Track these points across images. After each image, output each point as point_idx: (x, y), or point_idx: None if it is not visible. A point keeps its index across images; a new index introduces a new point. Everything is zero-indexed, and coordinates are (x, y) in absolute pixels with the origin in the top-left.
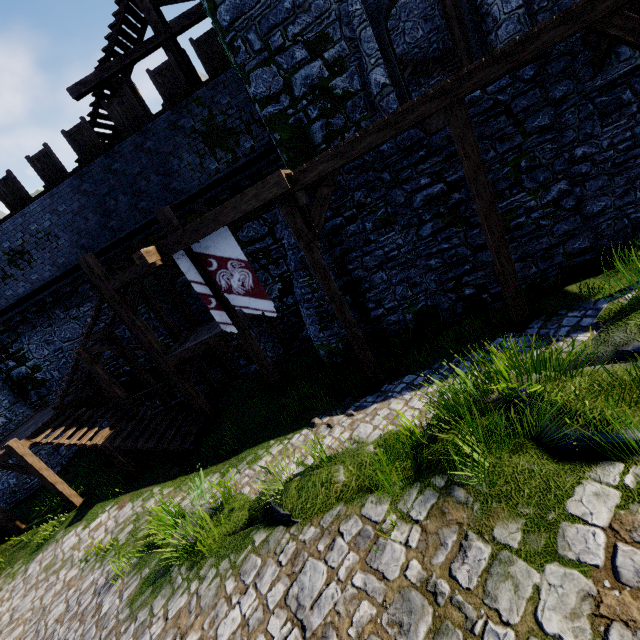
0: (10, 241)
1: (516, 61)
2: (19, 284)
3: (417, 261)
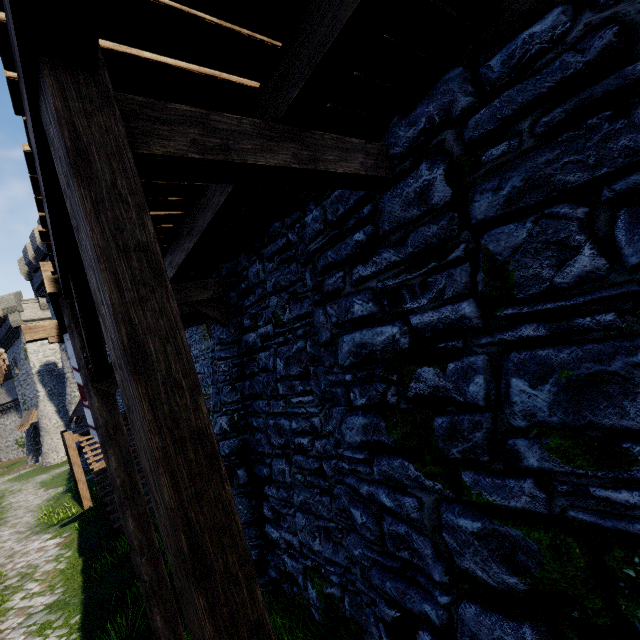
0: None
1: None
2: None
3: (335, 487)
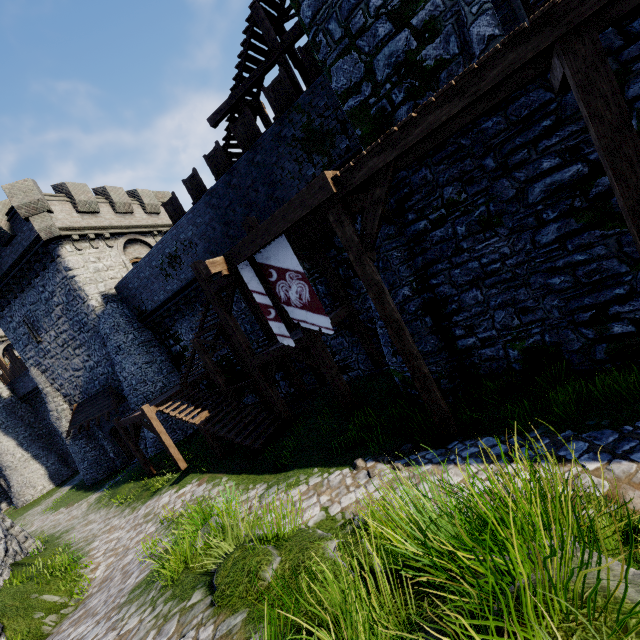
0: (169, 248)
1: None
2: (174, 281)
3: (530, 278)
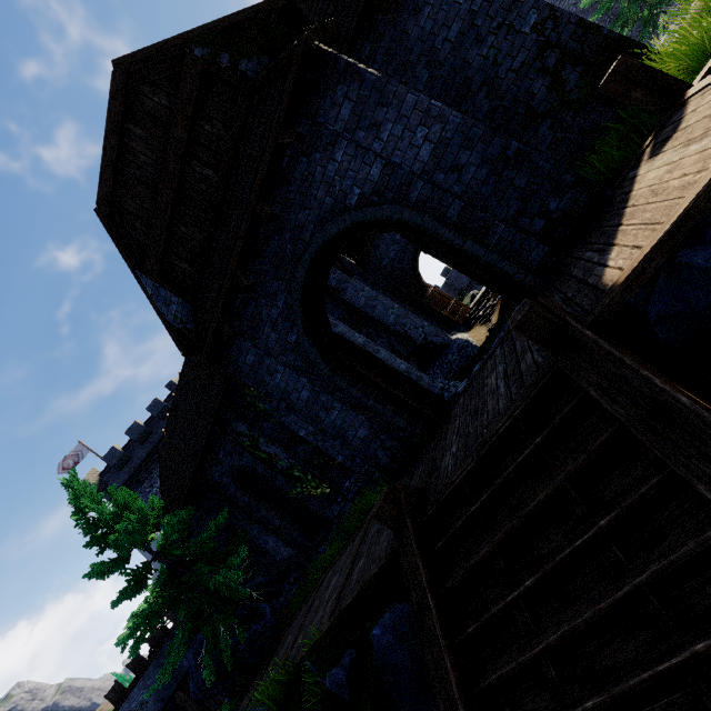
0: None
1: None
2: None
3: None
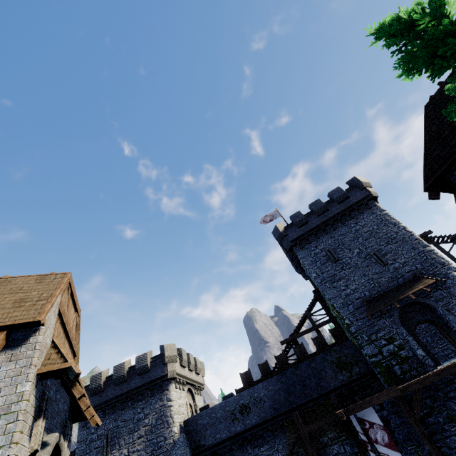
0: (244, 400)
1: None
2: (239, 424)
3: None
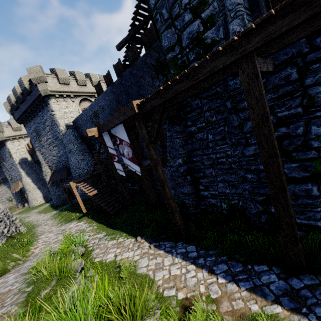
0: (94, 108)
1: (320, 5)
2: None
3: (238, 171)
